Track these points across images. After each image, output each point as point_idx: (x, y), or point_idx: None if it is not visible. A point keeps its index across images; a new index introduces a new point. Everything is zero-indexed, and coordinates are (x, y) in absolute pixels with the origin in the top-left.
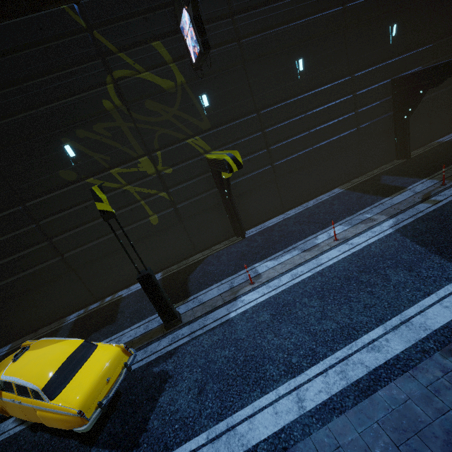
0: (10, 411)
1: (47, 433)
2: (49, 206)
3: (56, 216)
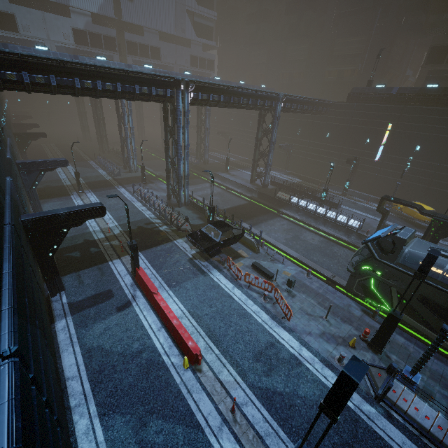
0: (404, 210)
1: (403, 220)
2: (447, 169)
3: (445, 174)
